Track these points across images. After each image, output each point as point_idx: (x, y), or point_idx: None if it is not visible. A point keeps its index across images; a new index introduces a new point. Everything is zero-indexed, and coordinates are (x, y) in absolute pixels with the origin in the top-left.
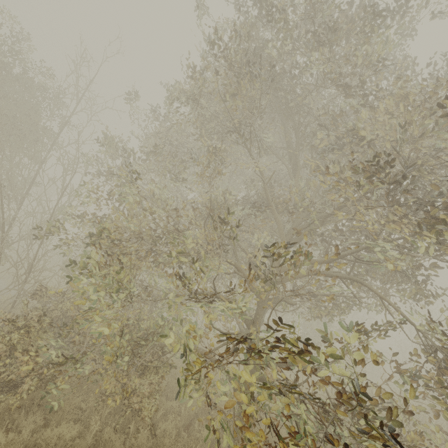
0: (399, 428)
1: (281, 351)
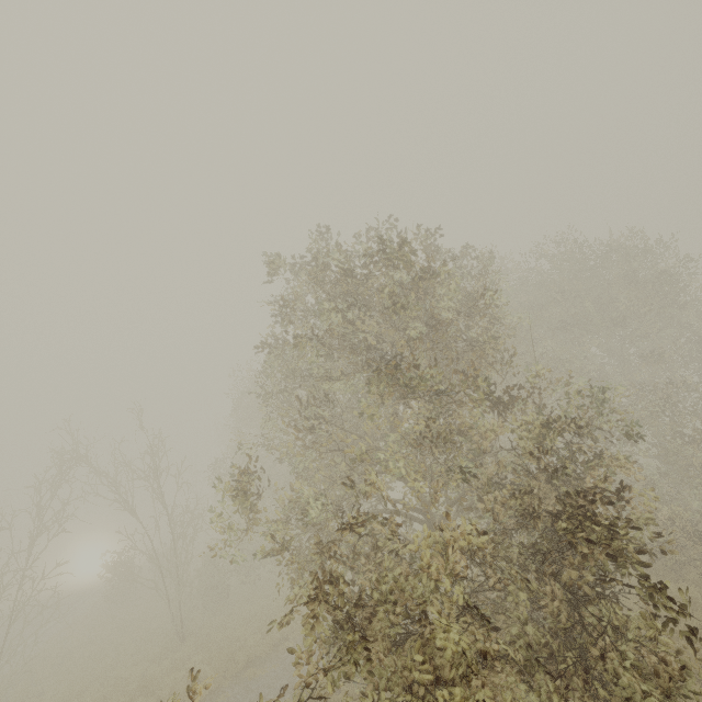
0: None
1: None
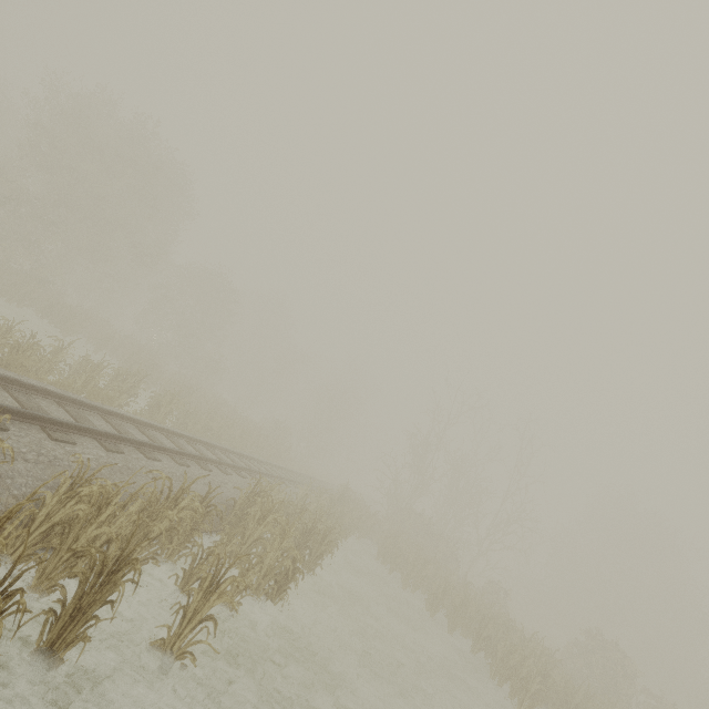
0: None
1: None
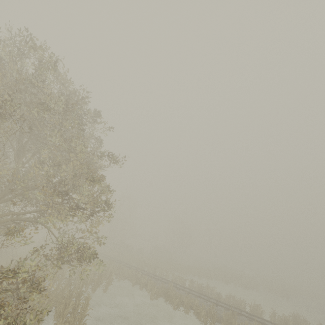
0: (39, 285)
1: (3, 279)
